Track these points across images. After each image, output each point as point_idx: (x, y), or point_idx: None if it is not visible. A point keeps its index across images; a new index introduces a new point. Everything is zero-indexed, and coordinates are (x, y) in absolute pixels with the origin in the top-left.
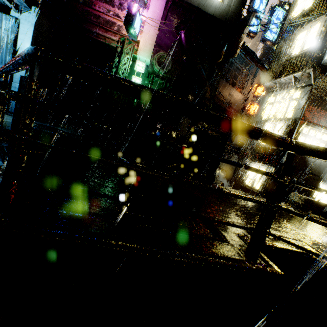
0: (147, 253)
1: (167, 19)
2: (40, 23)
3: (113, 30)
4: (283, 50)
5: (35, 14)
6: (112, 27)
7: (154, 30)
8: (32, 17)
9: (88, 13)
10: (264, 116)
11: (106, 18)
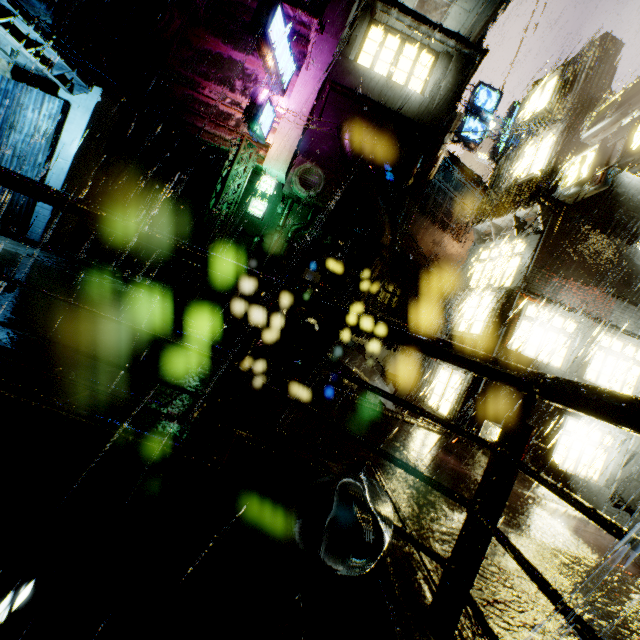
0: (13, 394)
1: (326, 114)
2: (103, 110)
3: (228, 126)
4: (503, 174)
5: (96, 97)
6: (227, 122)
7: (295, 129)
8: (92, 100)
9: (192, 98)
10: (472, 282)
11: (219, 107)
